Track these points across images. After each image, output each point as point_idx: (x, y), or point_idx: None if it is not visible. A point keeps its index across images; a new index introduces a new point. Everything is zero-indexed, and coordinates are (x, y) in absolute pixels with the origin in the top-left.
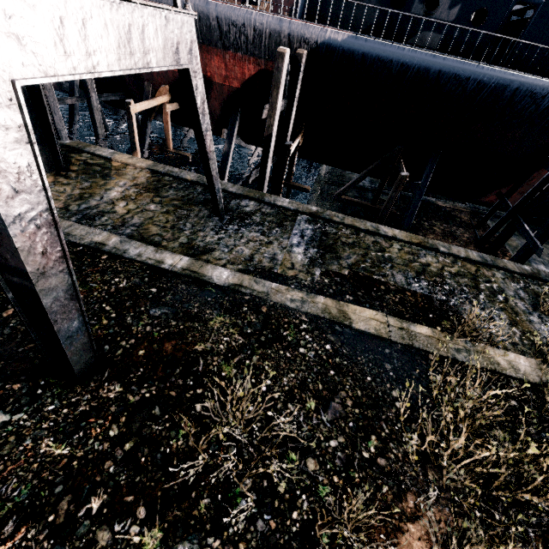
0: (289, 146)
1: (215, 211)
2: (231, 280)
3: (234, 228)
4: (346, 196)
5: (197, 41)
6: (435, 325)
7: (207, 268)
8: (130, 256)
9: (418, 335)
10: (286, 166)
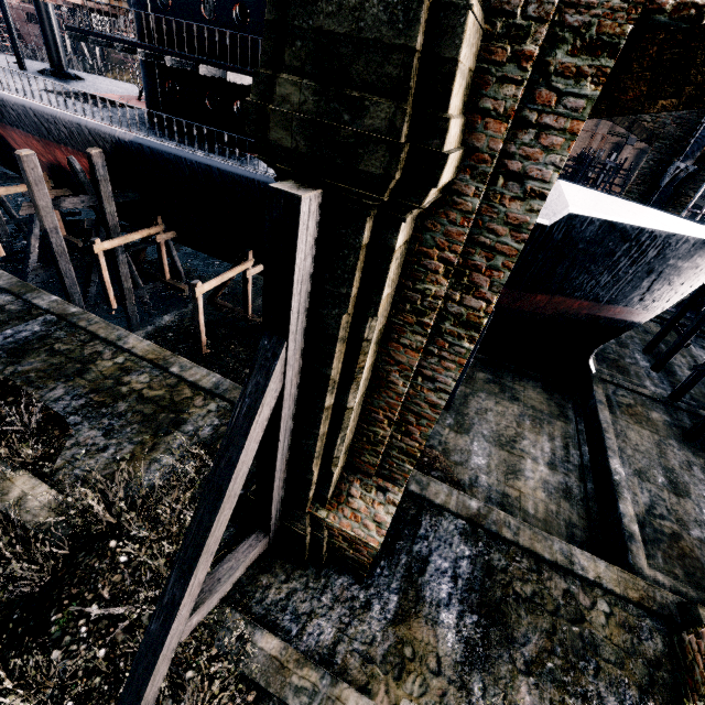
0: (94, 242)
1: None
2: None
3: None
4: (221, 300)
5: (36, 135)
6: (5, 445)
7: None
8: None
9: None
10: (100, 263)
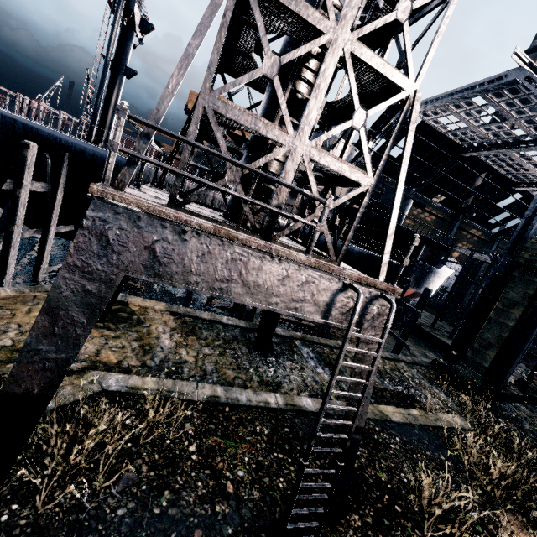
0: None
1: (255, 347)
2: (317, 406)
3: (274, 360)
4: (281, 316)
5: None
6: (415, 407)
7: (296, 399)
8: (245, 402)
9: (417, 416)
10: None
